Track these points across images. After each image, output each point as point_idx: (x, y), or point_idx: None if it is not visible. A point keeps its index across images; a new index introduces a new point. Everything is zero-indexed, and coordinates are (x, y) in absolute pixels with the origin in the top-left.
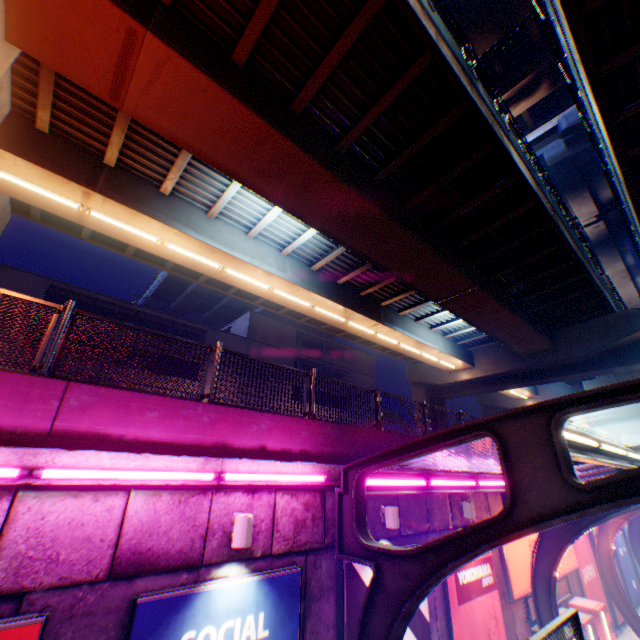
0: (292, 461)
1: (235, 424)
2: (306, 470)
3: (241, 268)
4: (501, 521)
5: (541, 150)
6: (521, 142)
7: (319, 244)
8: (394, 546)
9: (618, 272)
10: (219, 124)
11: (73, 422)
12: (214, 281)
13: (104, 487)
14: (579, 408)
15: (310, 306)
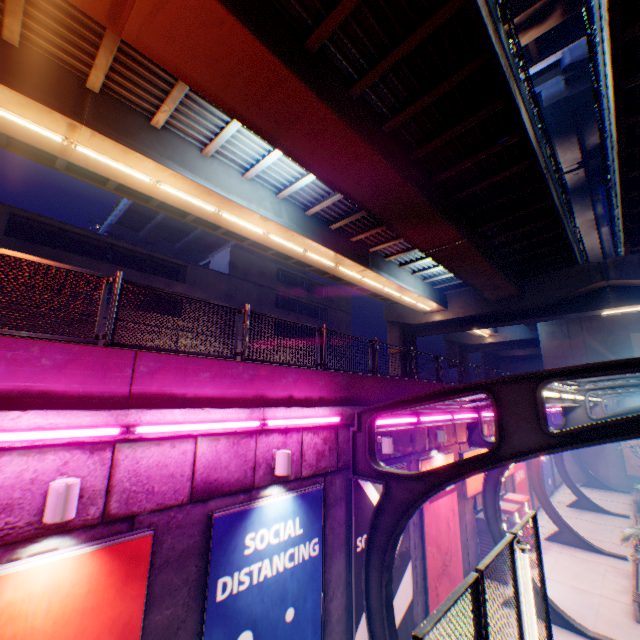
0: (315, 407)
1: (269, 379)
2: (325, 413)
3: (237, 212)
4: (489, 455)
5: (540, 87)
6: (529, 92)
7: (317, 189)
8: (400, 470)
9: (587, 222)
10: (232, 62)
11: (145, 386)
12: (201, 220)
13: (178, 436)
14: (560, 379)
15: (303, 252)
